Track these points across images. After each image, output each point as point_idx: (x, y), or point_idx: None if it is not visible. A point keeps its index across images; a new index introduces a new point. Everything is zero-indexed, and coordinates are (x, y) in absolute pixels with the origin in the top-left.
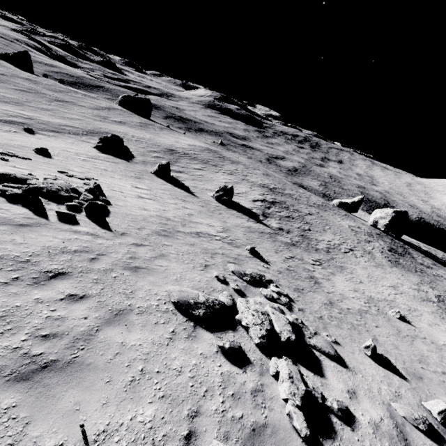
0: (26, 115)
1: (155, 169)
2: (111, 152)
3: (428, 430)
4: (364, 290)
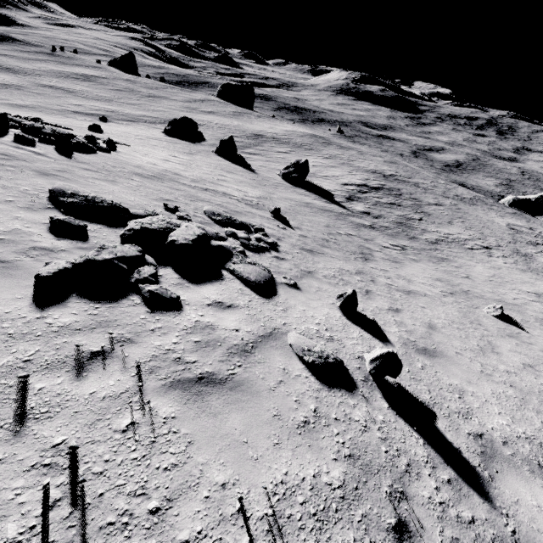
0: (110, 109)
1: (216, 147)
2: (180, 137)
3: (319, 365)
4: (462, 284)
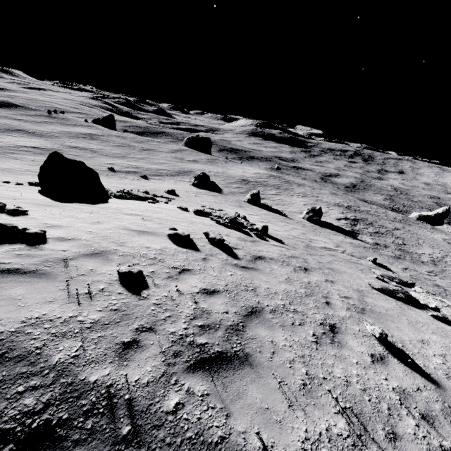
0: (133, 165)
1: (247, 198)
2: (204, 188)
3: None
4: None
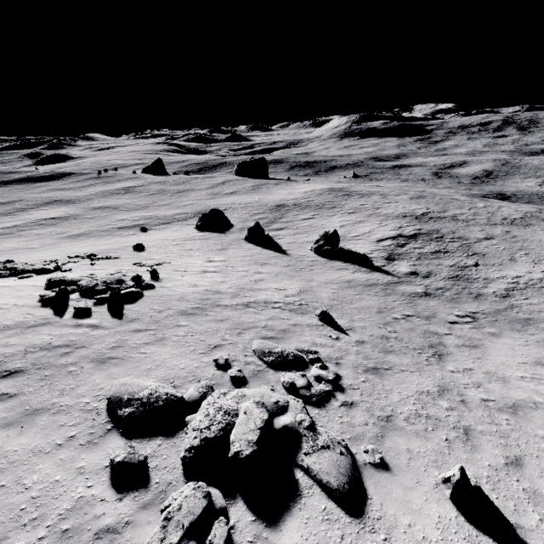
0: (148, 216)
1: (245, 235)
2: (210, 228)
3: None
4: None
